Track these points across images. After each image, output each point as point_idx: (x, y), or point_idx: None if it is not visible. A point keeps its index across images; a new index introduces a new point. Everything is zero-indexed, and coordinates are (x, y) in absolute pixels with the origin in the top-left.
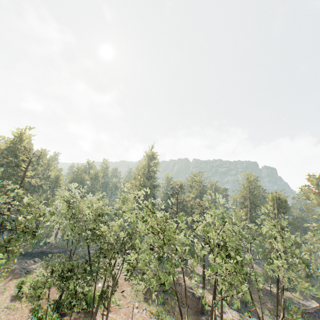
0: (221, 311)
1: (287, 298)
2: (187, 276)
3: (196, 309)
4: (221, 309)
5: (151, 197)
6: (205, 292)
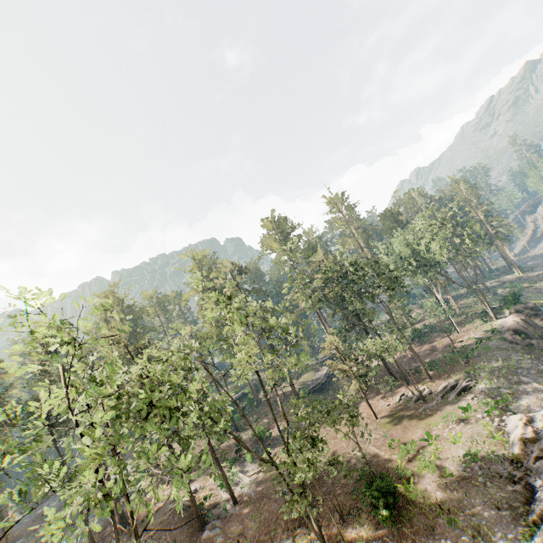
0: (230, 490)
1: (301, 386)
2: (164, 482)
3: (192, 530)
4: (227, 487)
5: None
6: (202, 481)
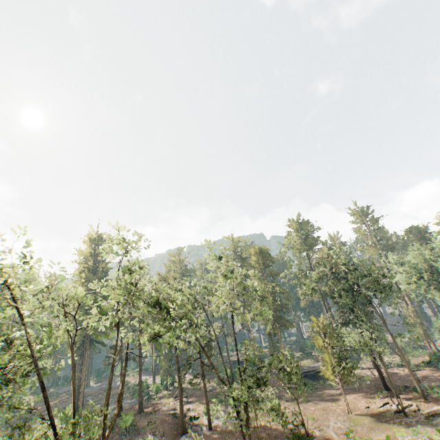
0: (208, 415)
1: None
2: (173, 397)
3: (176, 432)
4: (207, 412)
5: (100, 296)
6: (195, 405)
